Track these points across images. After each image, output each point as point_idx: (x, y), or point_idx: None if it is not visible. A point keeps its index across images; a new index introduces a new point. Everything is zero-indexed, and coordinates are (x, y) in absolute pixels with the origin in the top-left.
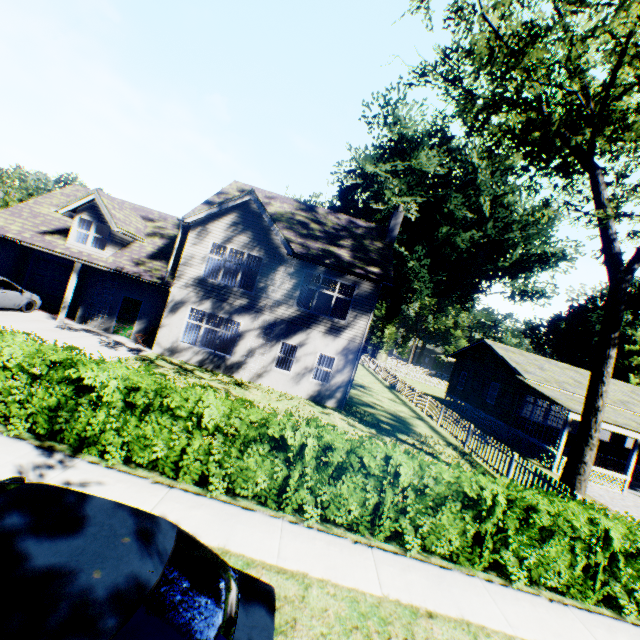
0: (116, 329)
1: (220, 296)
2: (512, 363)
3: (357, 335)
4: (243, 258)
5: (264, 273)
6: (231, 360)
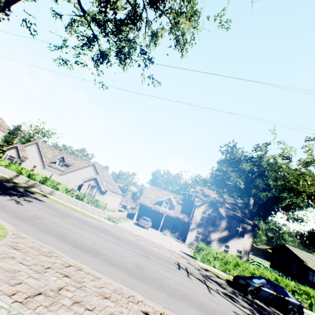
0: (170, 234)
1: (205, 227)
2: (299, 256)
3: (248, 243)
4: (210, 215)
5: (217, 220)
6: None
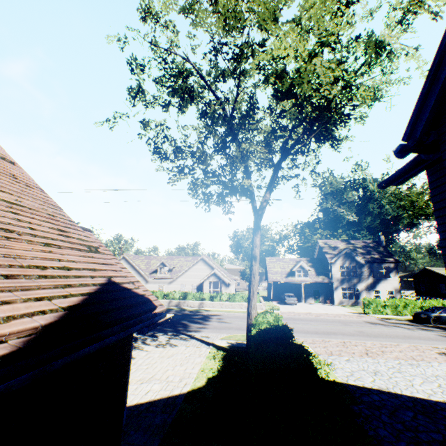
0: (314, 301)
1: (348, 281)
2: (445, 275)
3: (396, 281)
4: (349, 267)
5: (358, 270)
6: (360, 300)
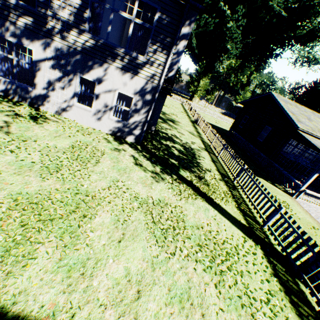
0: None
1: None
2: (289, 113)
3: (156, 74)
4: None
5: None
6: (33, 92)
